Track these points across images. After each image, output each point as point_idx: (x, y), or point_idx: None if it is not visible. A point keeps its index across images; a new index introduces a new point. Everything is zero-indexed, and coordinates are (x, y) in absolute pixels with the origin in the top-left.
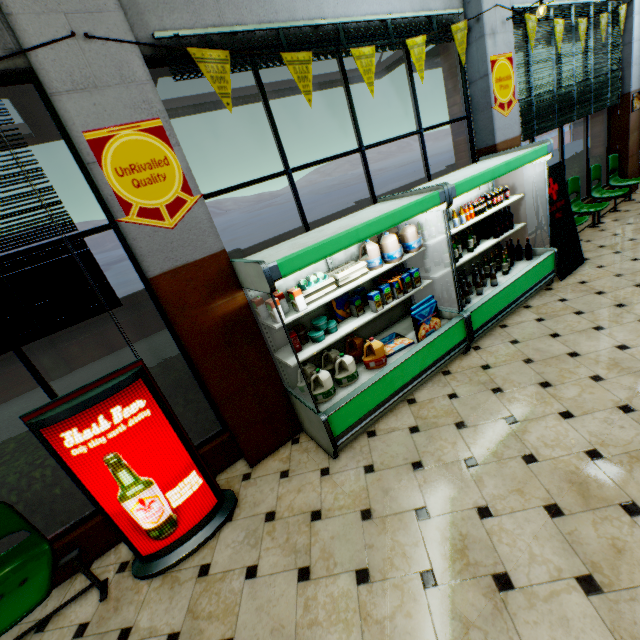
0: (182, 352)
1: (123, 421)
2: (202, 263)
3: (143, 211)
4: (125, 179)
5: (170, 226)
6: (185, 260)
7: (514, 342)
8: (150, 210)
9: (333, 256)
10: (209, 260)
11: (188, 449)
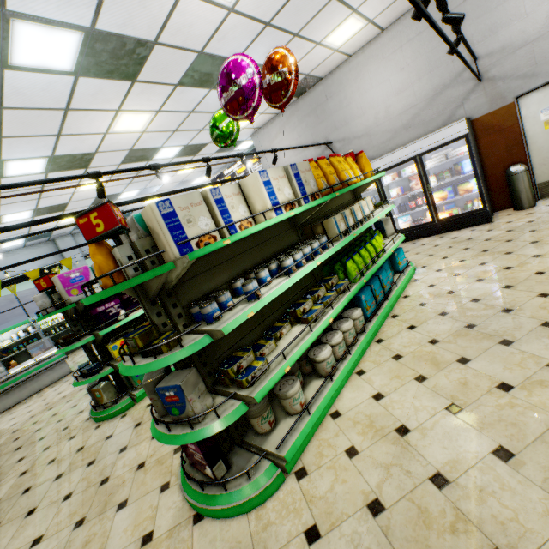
0: None
1: None
2: None
3: None
4: None
5: None
6: None
7: (72, 354)
8: None
9: (5, 338)
10: None
11: None
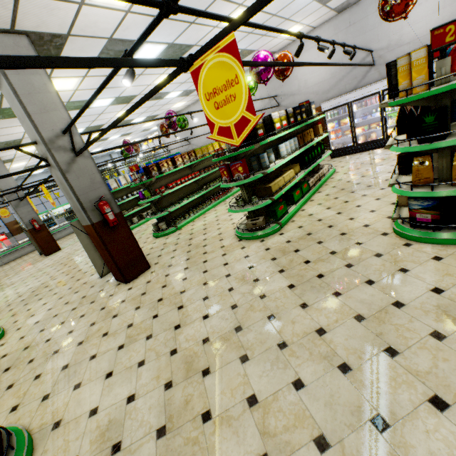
0: (11, 233)
1: (3, 237)
2: (13, 221)
3: (4, 216)
4: (2, 214)
5: (8, 218)
6: (10, 221)
7: None
8: (5, 216)
9: None
10: (14, 221)
11: (11, 242)
